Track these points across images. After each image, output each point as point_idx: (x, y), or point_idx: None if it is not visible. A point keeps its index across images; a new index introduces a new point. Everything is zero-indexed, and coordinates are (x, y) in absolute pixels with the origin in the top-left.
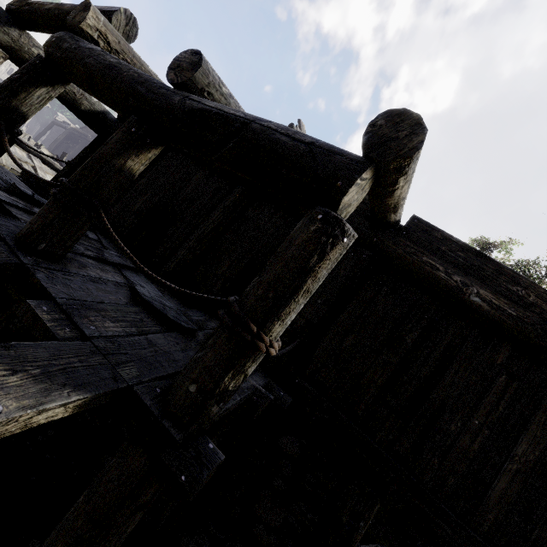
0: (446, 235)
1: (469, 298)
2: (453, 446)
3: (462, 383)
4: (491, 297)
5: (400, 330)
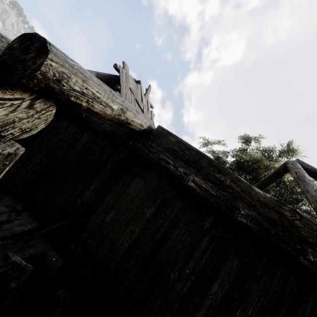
0: (178, 139)
1: (188, 183)
2: (171, 290)
3: (181, 243)
4: (201, 183)
5: (143, 207)
